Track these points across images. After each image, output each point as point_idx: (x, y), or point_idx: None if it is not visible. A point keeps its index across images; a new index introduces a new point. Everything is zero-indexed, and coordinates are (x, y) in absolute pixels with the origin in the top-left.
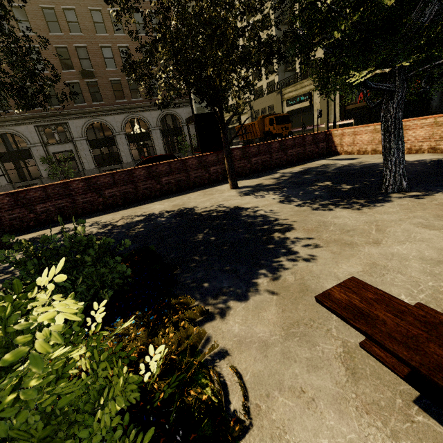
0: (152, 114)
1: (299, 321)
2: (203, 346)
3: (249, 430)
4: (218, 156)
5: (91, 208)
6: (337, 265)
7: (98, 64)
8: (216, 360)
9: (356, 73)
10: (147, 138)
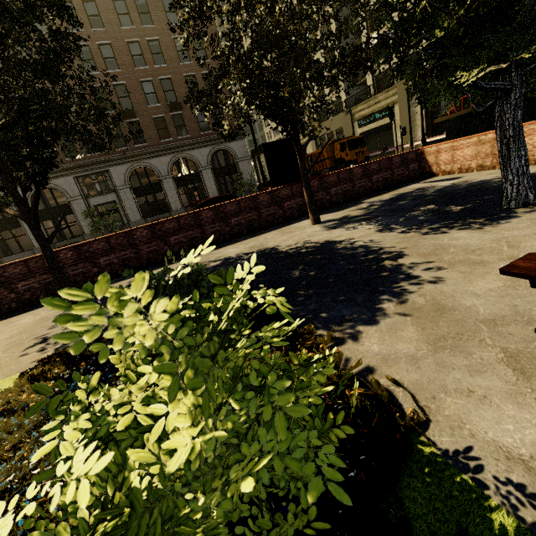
0: (202, 152)
1: (445, 336)
2: (344, 365)
3: (424, 425)
4: (292, 189)
5: (157, 257)
6: (471, 283)
7: (139, 101)
8: (364, 375)
9: (464, 73)
10: (198, 180)
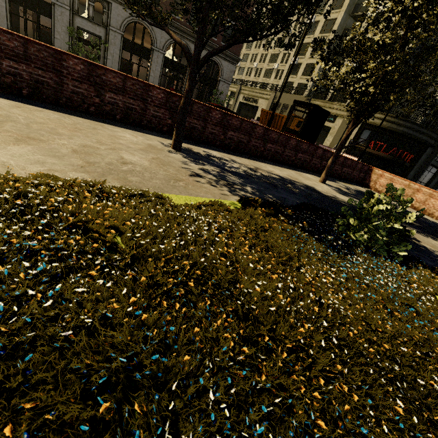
0: None
1: None
2: None
3: None
4: (309, 147)
5: (212, 140)
6: None
7: None
8: None
9: None
10: (182, 72)
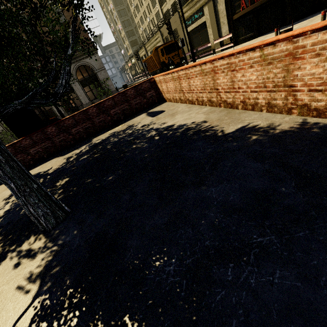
0: None
1: None
2: None
3: None
4: (32, 138)
5: None
6: None
7: None
8: None
9: None
10: (71, 91)
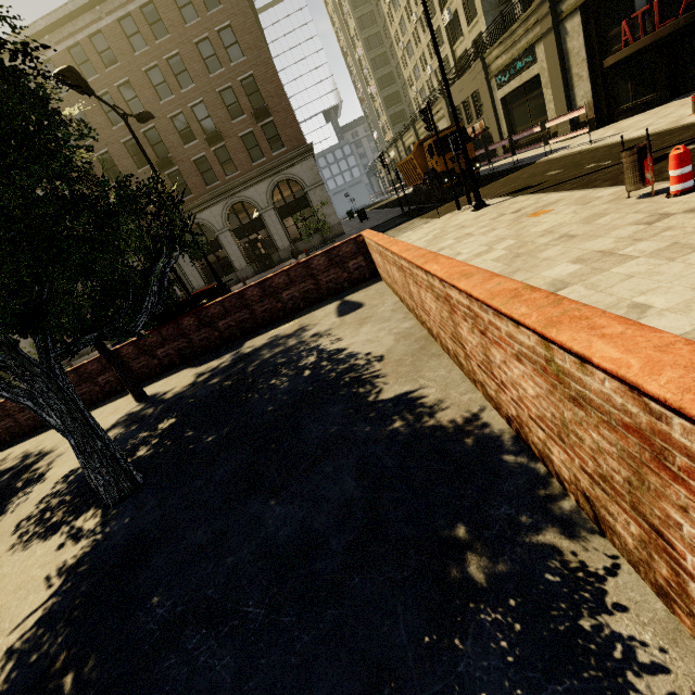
0: (258, 189)
1: None
2: None
3: None
4: (161, 333)
5: (36, 423)
6: None
7: (174, 143)
8: None
9: None
10: (261, 227)
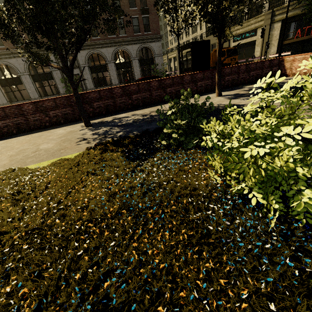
0: (133, 47)
1: None
2: None
3: None
4: (204, 74)
5: (124, 106)
6: None
7: None
8: None
9: None
10: (129, 66)
